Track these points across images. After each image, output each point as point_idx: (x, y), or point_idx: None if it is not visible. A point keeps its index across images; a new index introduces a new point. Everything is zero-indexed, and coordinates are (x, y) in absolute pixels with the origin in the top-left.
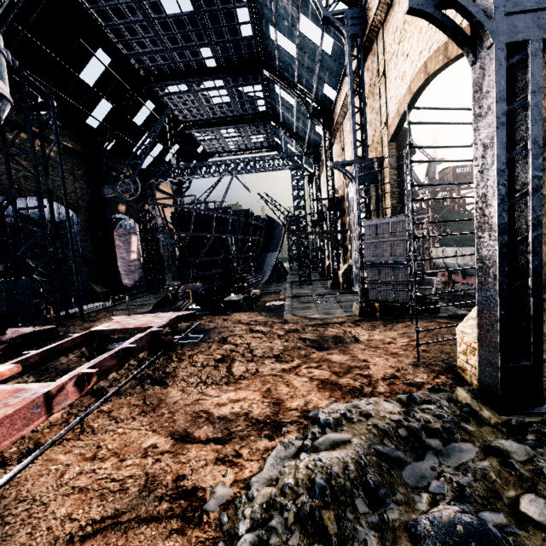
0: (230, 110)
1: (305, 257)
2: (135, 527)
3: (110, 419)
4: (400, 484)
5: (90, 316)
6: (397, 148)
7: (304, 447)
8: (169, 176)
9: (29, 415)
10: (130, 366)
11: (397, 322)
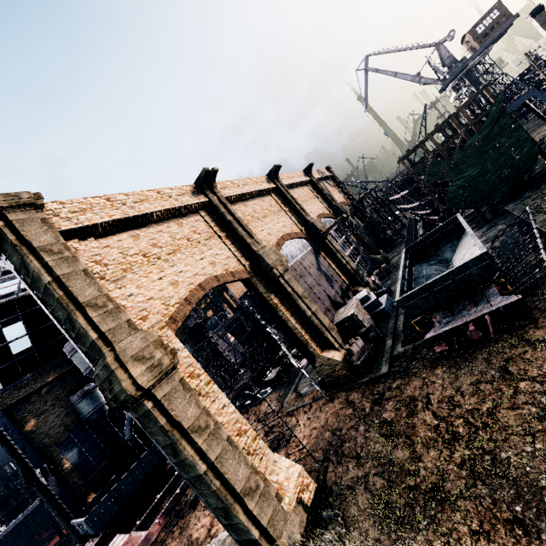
0: None
1: None
2: None
3: (171, 538)
4: None
5: None
6: (261, 272)
7: None
8: None
9: None
10: None
11: (331, 399)
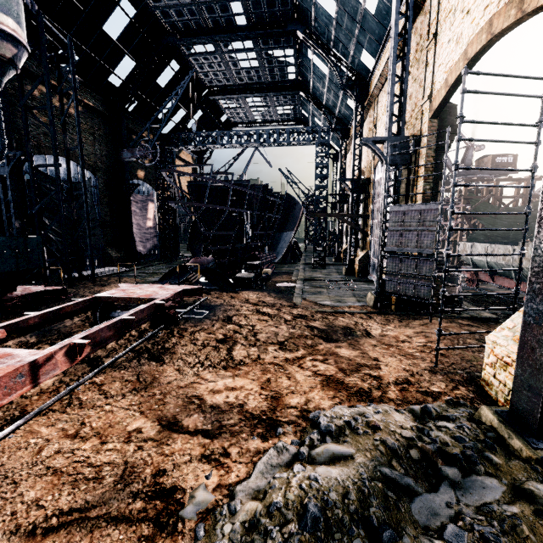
0: (258, 76)
1: (322, 239)
2: (102, 526)
3: (100, 393)
4: (408, 521)
5: (102, 279)
6: (438, 126)
7: (300, 456)
8: (189, 143)
9: (11, 384)
10: (130, 337)
11: (413, 318)
